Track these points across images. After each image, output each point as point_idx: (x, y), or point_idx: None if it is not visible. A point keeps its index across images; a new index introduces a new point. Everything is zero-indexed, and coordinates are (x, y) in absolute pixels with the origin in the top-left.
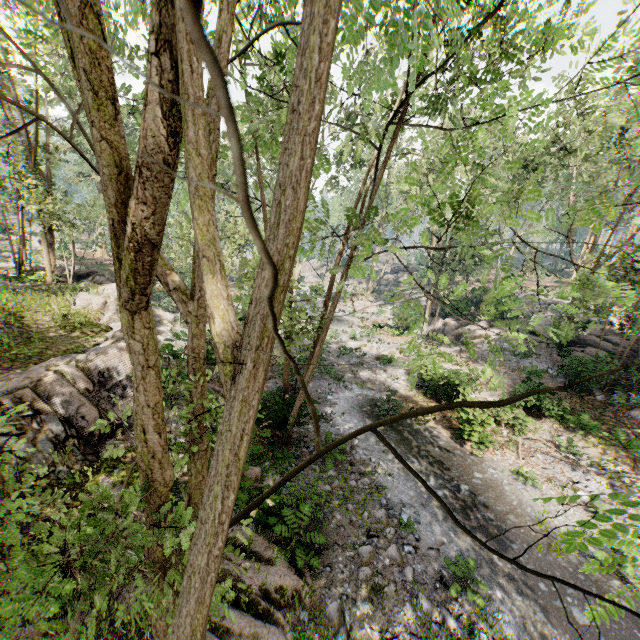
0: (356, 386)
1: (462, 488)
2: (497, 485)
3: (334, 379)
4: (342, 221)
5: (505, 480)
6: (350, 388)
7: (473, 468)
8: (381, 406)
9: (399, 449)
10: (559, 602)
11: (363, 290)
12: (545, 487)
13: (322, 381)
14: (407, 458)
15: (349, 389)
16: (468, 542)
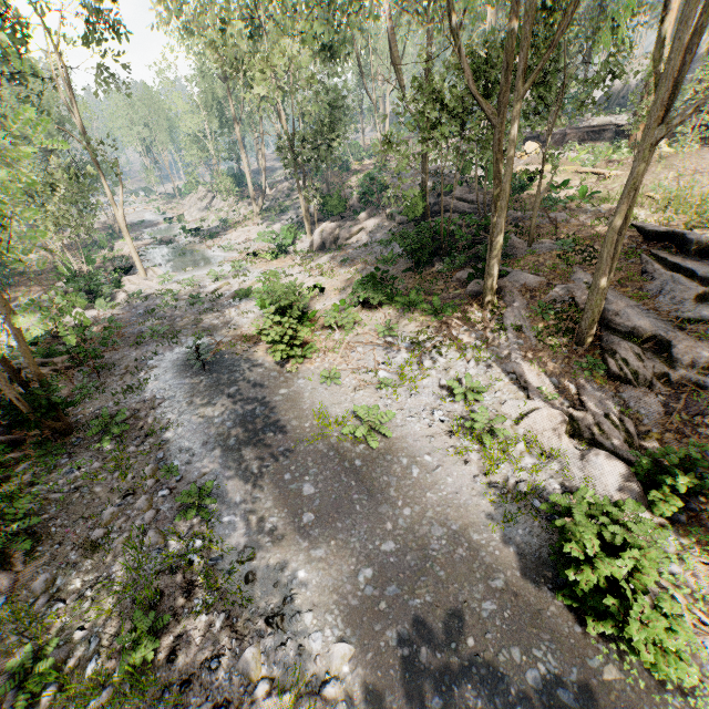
0: (192, 338)
1: (257, 411)
2: (298, 395)
3: (168, 338)
4: (199, 125)
5: (310, 387)
6: (183, 343)
7: (282, 386)
8: (209, 352)
9: (208, 394)
10: (295, 485)
11: (249, 213)
12: (349, 379)
13: (151, 345)
14: (212, 400)
15: (182, 344)
16: (234, 463)
